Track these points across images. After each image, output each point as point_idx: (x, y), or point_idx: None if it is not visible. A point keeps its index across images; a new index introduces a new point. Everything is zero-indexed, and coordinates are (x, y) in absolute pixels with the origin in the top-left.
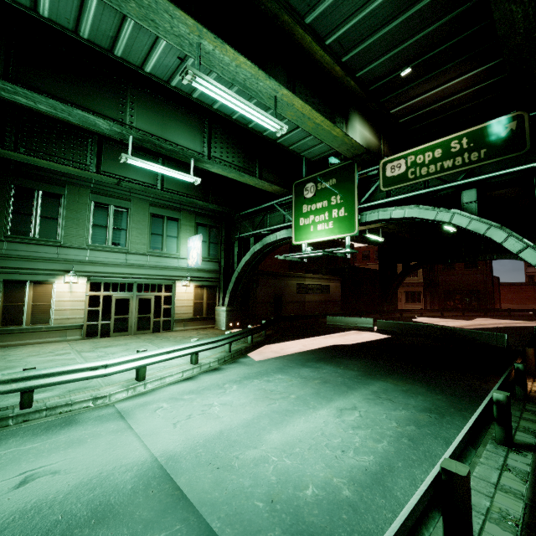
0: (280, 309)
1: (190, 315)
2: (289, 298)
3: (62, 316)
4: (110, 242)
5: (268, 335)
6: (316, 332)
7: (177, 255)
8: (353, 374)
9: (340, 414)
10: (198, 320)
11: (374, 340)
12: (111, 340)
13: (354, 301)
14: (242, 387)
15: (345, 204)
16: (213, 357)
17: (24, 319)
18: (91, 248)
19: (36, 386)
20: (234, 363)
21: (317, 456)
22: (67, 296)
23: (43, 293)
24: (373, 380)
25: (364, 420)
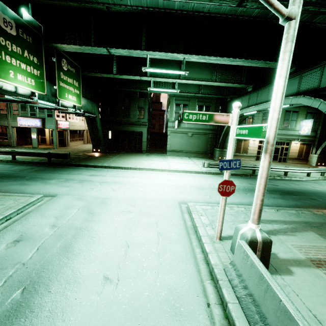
0: None
1: (295, 156)
2: None
3: (250, 152)
4: None
5: None
6: None
7: (294, 129)
8: None
9: None
10: (299, 159)
11: None
12: None
13: None
14: None
15: None
16: None
17: (240, 152)
18: None
19: (289, 171)
20: None
21: None
22: (252, 145)
23: (245, 144)
24: None
25: None
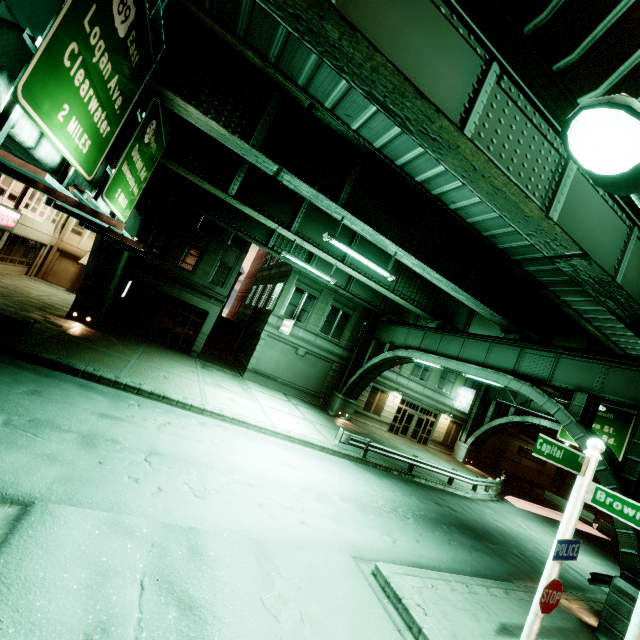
0: (498, 461)
1: (440, 439)
2: (509, 455)
3: (385, 414)
4: (419, 377)
5: (503, 486)
6: (537, 501)
7: (448, 395)
8: (590, 550)
9: (593, 563)
10: (444, 445)
11: (596, 535)
12: (404, 440)
13: (566, 483)
14: (528, 522)
15: (616, 437)
16: (490, 491)
17: (371, 409)
18: (411, 379)
19: (456, 478)
20: (504, 501)
21: (591, 569)
22: (390, 404)
23: (382, 398)
24: (607, 560)
25: (608, 571)
